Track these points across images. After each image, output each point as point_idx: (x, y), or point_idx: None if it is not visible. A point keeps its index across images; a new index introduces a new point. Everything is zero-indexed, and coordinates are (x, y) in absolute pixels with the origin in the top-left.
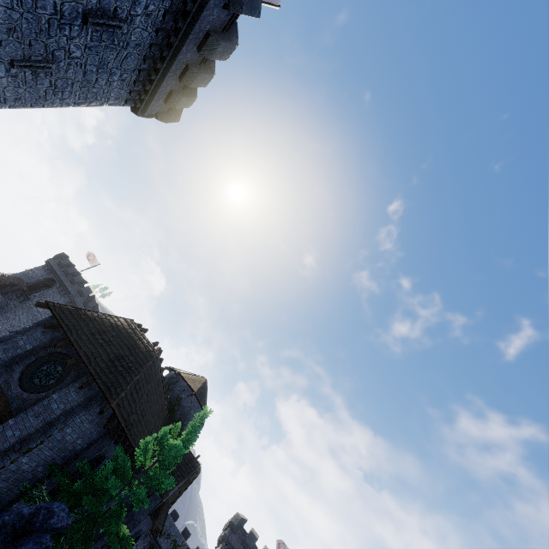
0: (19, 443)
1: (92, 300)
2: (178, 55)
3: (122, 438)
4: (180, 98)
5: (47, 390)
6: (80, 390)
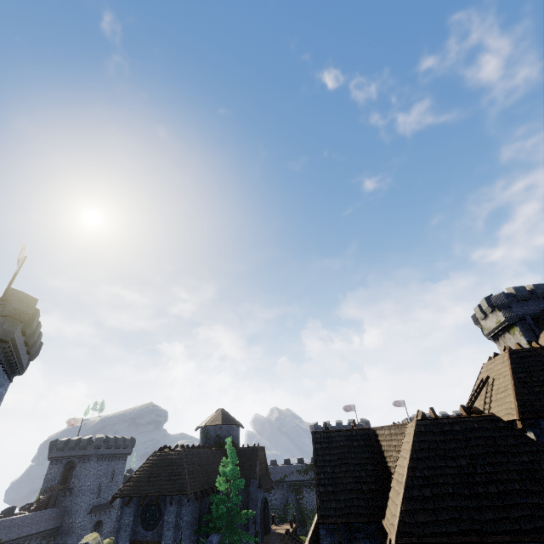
0: (174, 543)
1: (109, 440)
2: (19, 350)
3: (210, 489)
4: (35, 346)
5: (160, 519)
6: (172, 504)
